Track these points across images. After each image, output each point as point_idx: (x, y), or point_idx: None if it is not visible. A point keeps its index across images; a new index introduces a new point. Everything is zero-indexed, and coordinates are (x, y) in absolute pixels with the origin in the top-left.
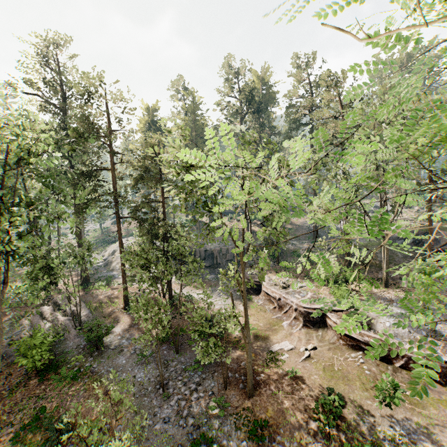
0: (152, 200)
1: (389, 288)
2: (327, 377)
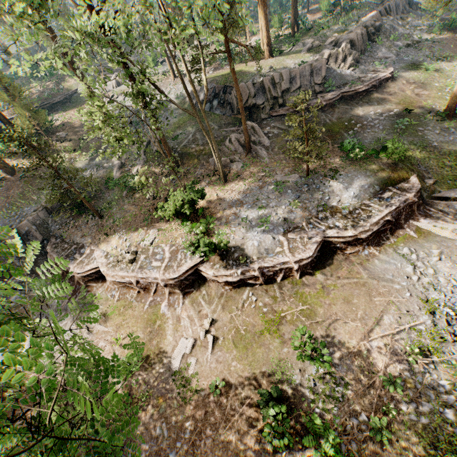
0: None
1: (229, 183)
2: (243, 353)
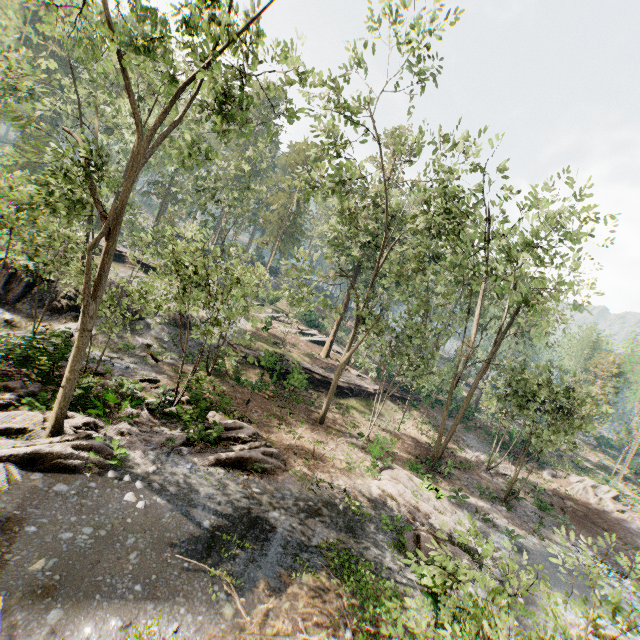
0: None
1: None
2: None
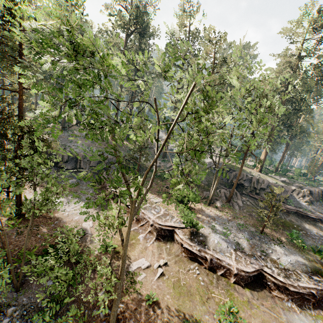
0: (2, 85)
1: (211, 207)
2: (176, 295)
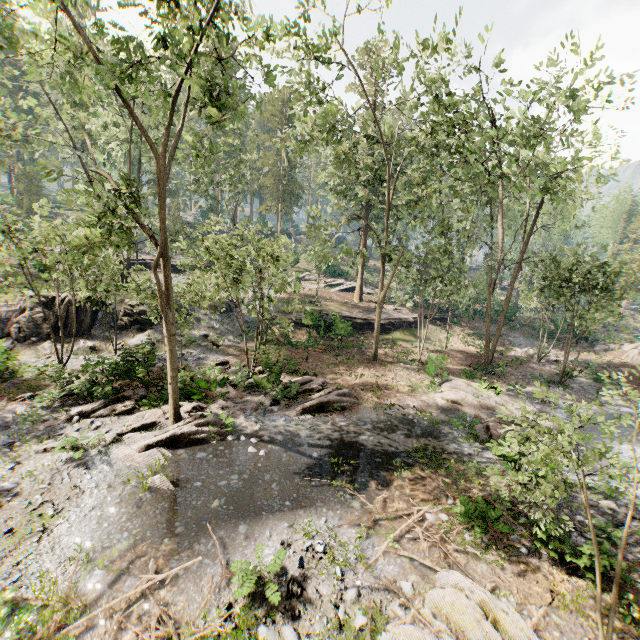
0: None
1: None
2: None
